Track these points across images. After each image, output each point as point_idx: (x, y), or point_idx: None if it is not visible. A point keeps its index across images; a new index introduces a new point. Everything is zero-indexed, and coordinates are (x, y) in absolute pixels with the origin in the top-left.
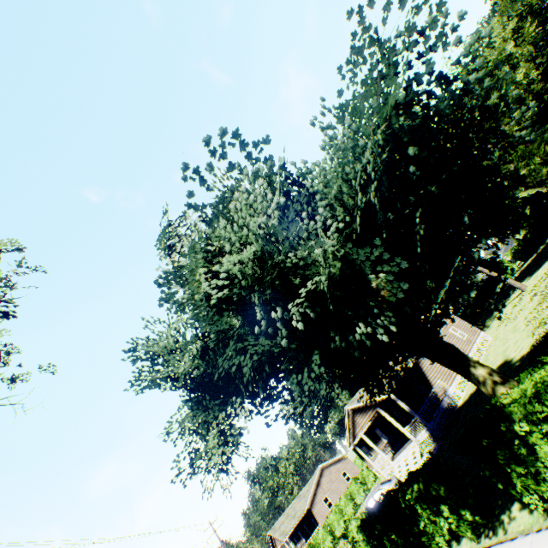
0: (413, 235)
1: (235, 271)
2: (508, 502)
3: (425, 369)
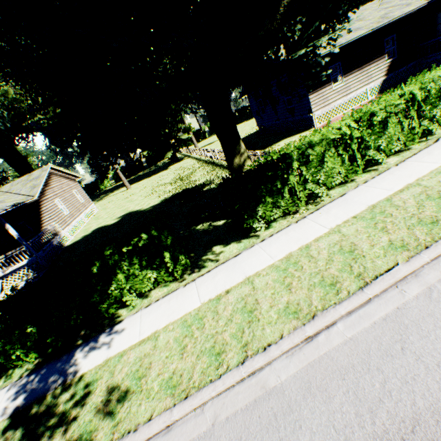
0: None
1: None
2: (205, 250)
3: (46, 209)
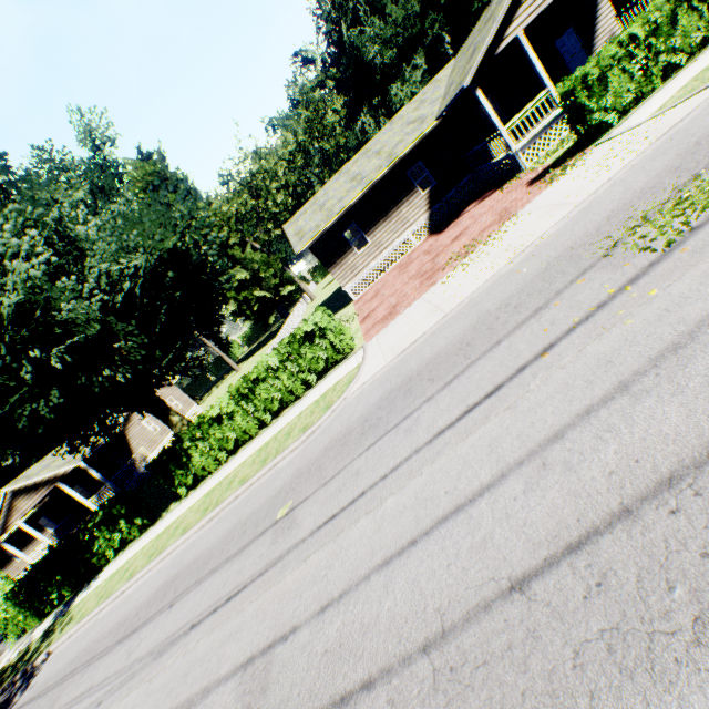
0: (158, 317)
1: (5, 312)
2: (170, 505)
3: (131, 437)
